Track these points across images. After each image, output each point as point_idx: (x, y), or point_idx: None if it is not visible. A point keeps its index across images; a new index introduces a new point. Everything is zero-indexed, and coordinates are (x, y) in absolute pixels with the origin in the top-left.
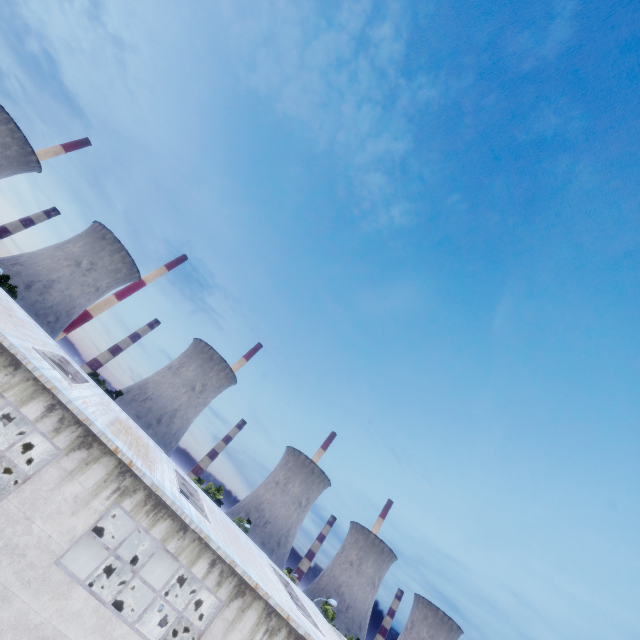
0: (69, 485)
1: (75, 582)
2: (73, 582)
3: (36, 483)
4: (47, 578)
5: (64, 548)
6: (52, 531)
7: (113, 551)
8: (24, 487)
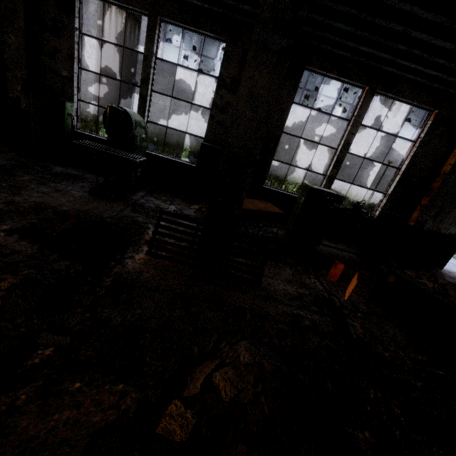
0: (386, 106)
1: (406, 142)
2: (405, 142)
3: (372, 111)
4: (394, 144)
5: (396, 131)
6: (388, 127)
7: (418, 126)
8: (368, 114)
